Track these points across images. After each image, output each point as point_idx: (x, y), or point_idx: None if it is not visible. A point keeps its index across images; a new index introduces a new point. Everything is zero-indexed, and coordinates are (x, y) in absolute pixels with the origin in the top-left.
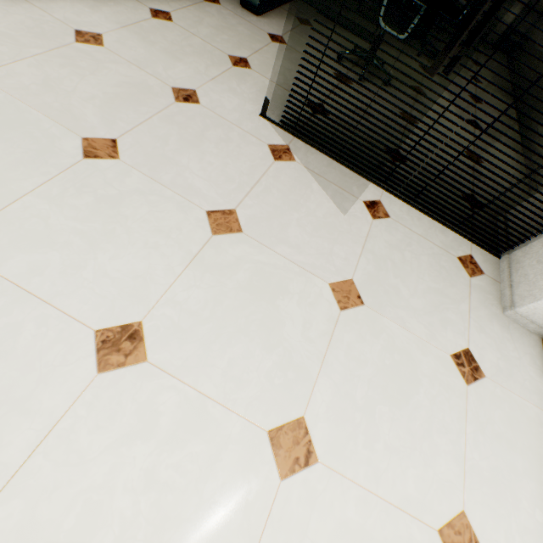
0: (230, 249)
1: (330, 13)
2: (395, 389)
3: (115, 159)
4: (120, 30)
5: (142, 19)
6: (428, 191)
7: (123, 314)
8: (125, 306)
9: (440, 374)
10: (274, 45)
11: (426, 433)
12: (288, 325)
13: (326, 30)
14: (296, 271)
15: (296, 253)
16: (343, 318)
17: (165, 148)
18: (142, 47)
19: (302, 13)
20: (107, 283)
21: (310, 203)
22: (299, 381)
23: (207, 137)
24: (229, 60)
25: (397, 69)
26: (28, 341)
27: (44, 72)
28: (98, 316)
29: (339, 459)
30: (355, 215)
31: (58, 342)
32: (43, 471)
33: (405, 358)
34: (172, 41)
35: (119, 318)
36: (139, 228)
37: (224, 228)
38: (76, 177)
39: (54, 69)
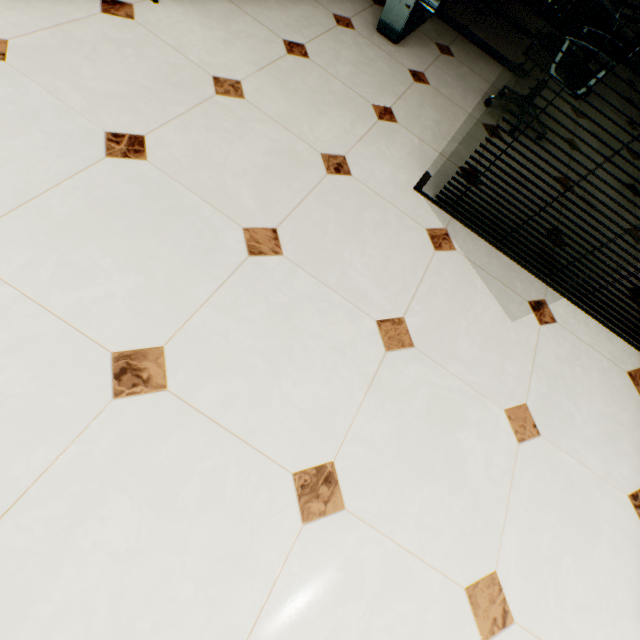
0: (404, 368)
1: (471, 36)
2: (578, 537)
3: (279, 256)
4: (257, 75)
5: (278, 57)
6: (600, 293)
7: (315, 453)
8: (316, 443)
9: (619, 519)
10: (417, 86)
11: (611, 589)
12: (470, 462)
13: (468, 60)
14: (471, 394)
15: (468, 371)
16: (521, 452)
17: (325, 239)
18: (283, 97)
19: (441, 36)
20: (295, 416)
21: (475, 306)
22: (488, 529)
23: (364, 222)
24: (373, 111)
25: (604, 169)
26: (234, 487)
27: (192, 139)
28: (293, 455)
29: (533, 619)
30: (522, 321)
31: (261, 488)
32: (272, 635)
33: (585, 500)
34: (312, 88)
35: (312, 458)
36: (315, 345)
37: (396, 342)
38: (245, 281)
39: (201, 134)
